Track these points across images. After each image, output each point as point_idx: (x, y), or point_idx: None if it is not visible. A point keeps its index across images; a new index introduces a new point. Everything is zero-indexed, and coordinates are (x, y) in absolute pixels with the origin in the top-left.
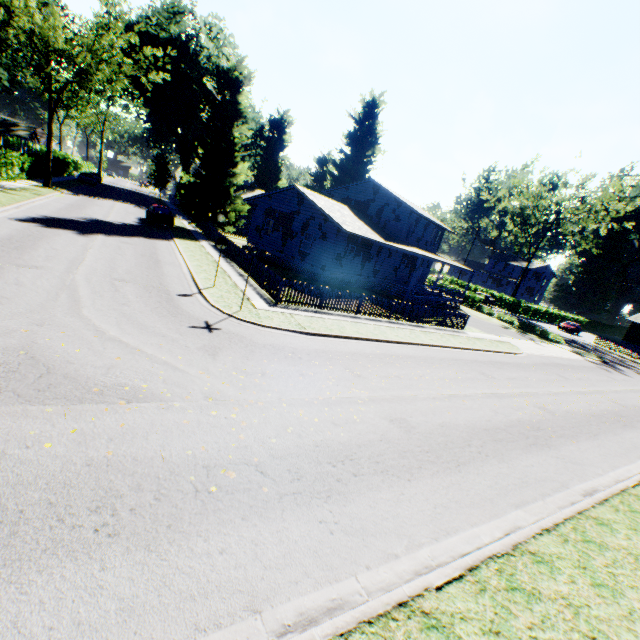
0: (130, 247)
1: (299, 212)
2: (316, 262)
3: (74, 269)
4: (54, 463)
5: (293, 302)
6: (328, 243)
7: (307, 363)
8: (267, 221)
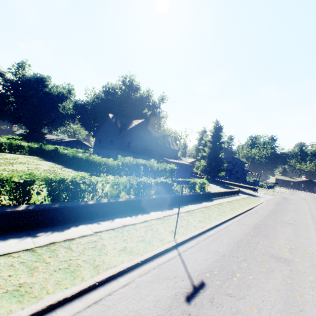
0: None
1: (234, 168)
2: (242, 179)
3: (258, 189)
4: (313, 201)
5: (267, 189)
6: (245, 175)
7: (294, 195)
8: None
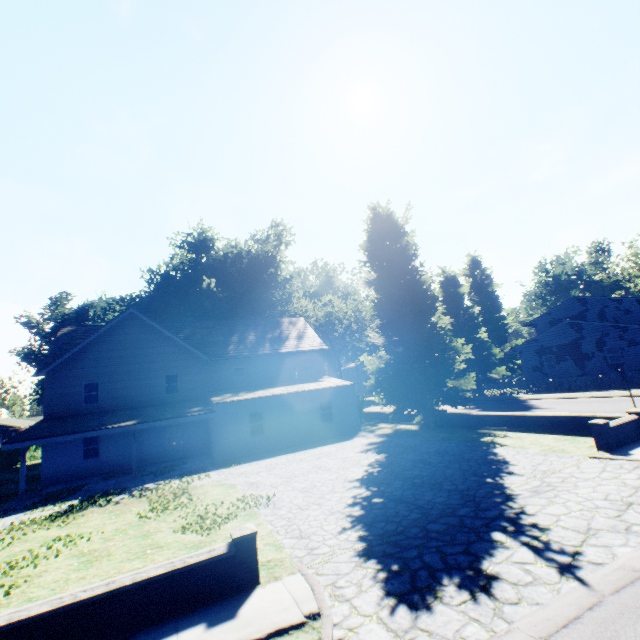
0: (577, 403)
1: (582, 337)
2: (639, 365)
3: None
4: None
5: None
6: None
7: None
8: (542, 359)
